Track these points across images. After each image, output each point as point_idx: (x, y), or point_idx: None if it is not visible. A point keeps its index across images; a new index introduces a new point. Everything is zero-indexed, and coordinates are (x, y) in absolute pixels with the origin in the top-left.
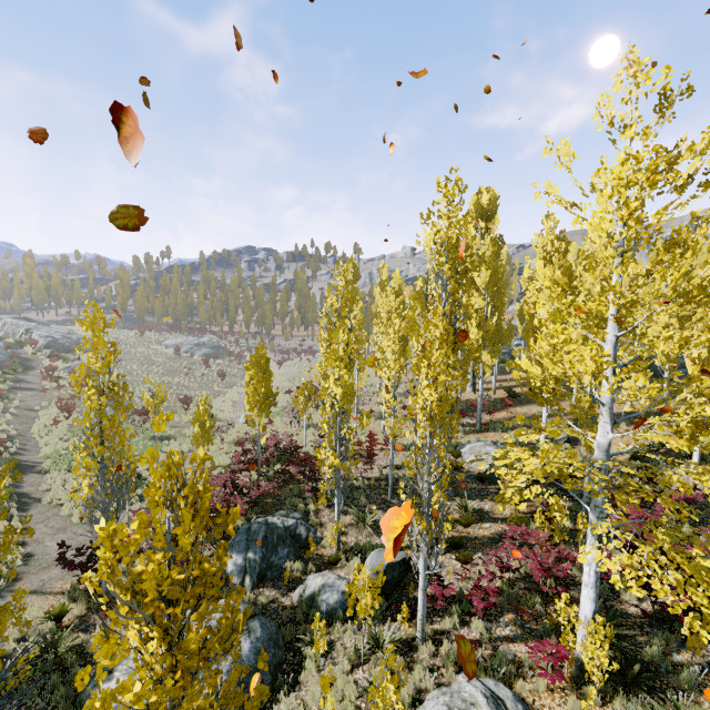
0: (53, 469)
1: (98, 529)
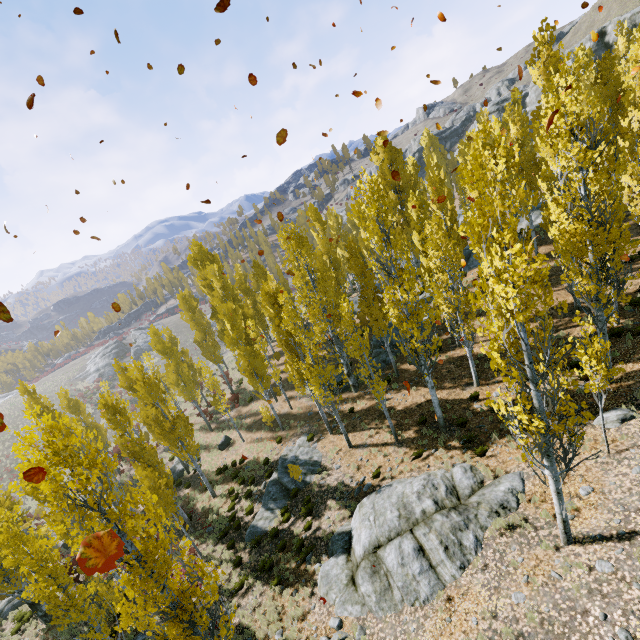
0: None
1: None
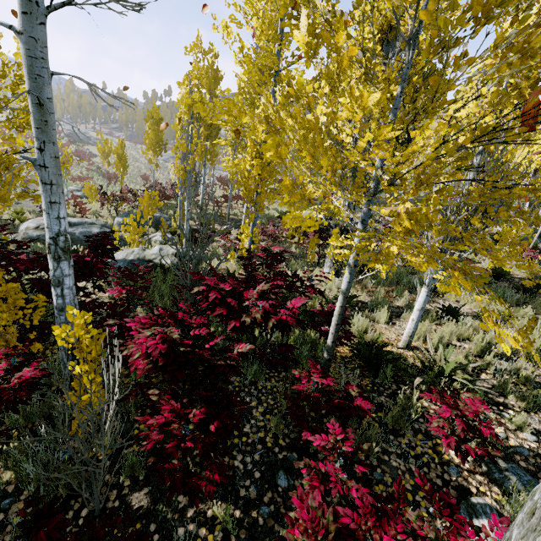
0: None
1: None
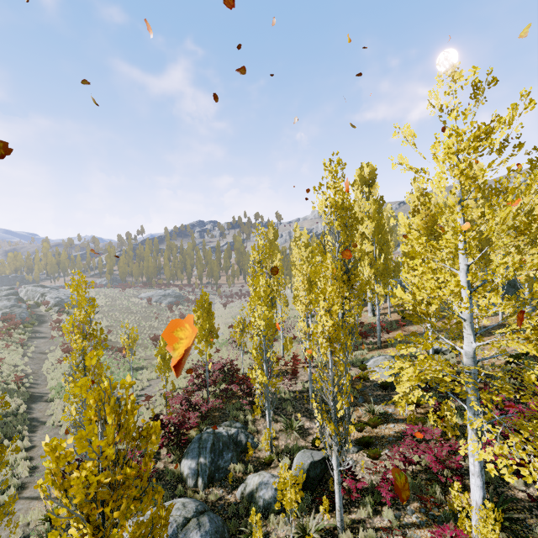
0: (56, 398)
1: (44, 445)
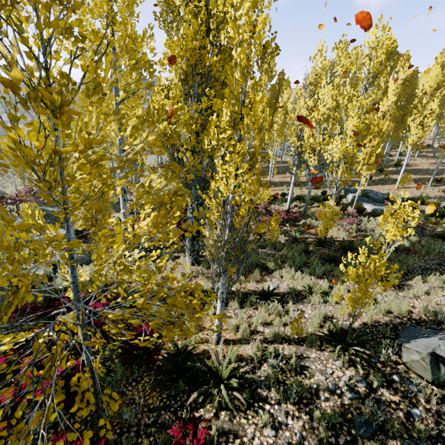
0: None
1: None
